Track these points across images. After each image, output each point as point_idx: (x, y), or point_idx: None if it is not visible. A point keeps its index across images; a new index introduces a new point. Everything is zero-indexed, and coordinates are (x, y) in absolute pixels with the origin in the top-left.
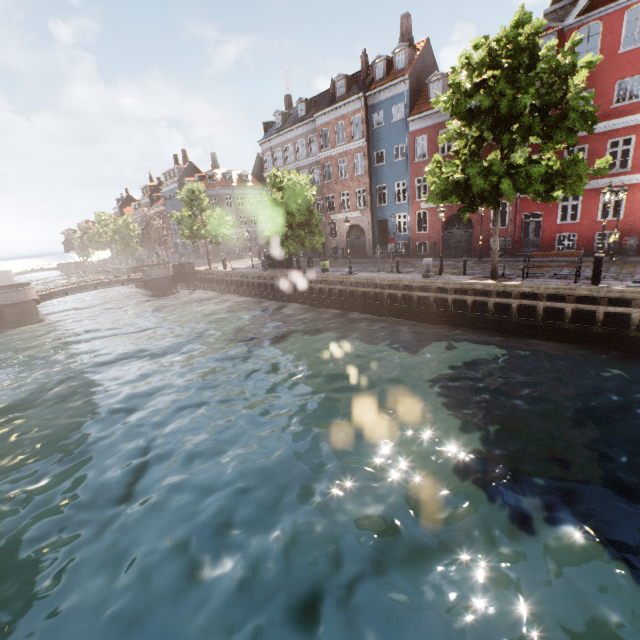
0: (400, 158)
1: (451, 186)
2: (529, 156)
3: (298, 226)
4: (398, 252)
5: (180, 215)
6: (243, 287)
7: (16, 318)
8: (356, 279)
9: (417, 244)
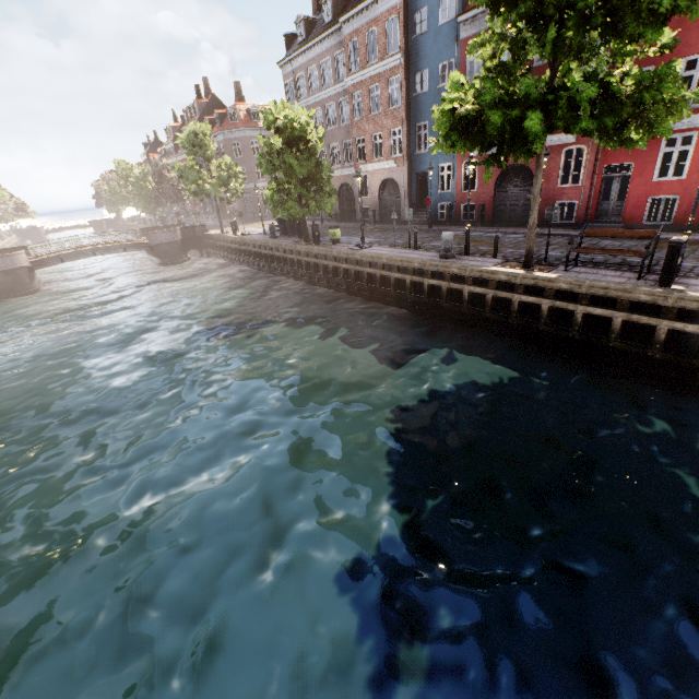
0: (447, 82)
1: (460, 124)
2: (594, 70)
3: (302, 182)
4: (439, 217)
5: (183, 166)
6: (251, 258)
7: (7, 287)
8: (361, 256)
9: (462, 207)
